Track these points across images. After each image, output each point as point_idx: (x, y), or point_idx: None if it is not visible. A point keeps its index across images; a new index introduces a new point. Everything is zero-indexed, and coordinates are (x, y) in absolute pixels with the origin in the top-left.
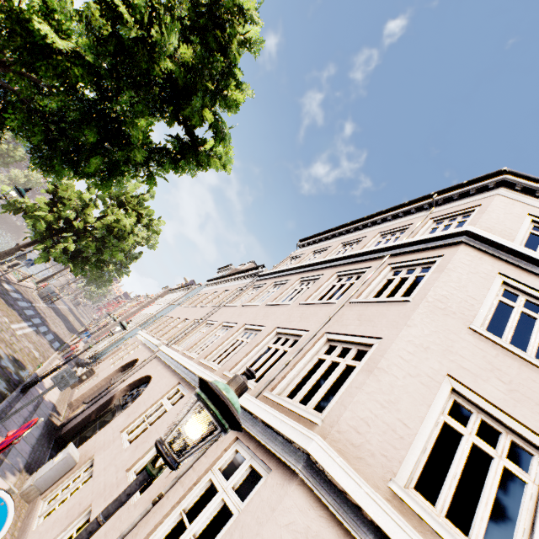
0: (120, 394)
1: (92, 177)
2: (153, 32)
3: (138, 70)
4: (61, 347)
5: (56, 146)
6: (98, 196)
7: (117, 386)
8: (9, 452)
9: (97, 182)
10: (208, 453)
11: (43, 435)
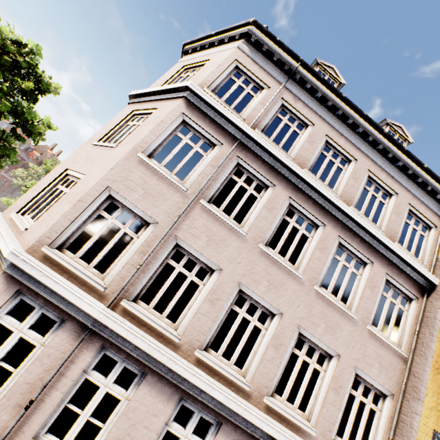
0: None
1: None
2: None
3: None
4: None
5: None
6: None
7: None
8: None
9: None
10: None
11: None
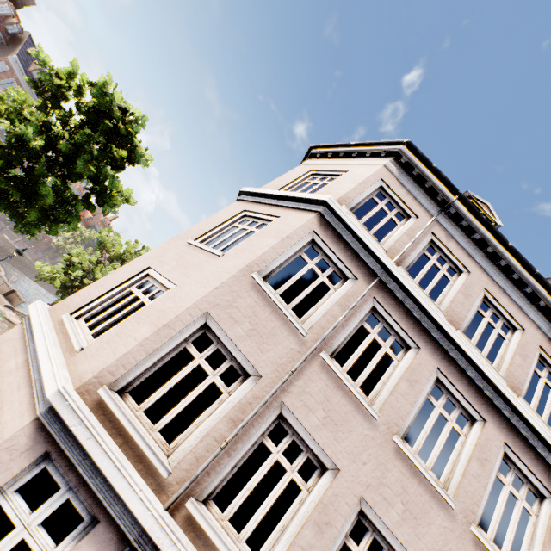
0: None
1: (45, 227)
2: (18, 129)
3: (31, 152)
4: None
5: (15, 210)
6: (108, 260)
7: None
8: None
9: (48, 229)
10: None
11: None
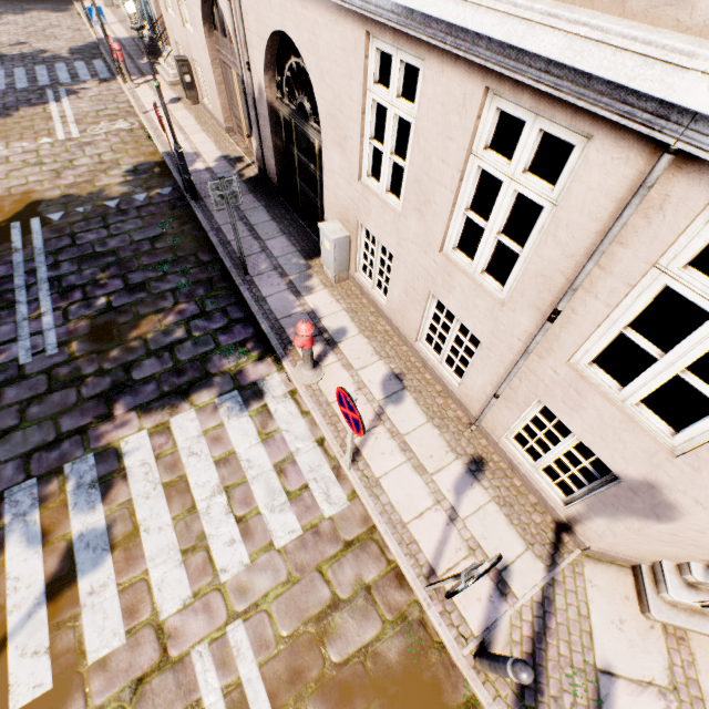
0: (272, 92)
1: None
2: None
3: None
4: (108, 63)
5: None
6: None
7: (251, 82)
8: (283, 269)
9: None
10: (626, 239)
11: (269, 208)
